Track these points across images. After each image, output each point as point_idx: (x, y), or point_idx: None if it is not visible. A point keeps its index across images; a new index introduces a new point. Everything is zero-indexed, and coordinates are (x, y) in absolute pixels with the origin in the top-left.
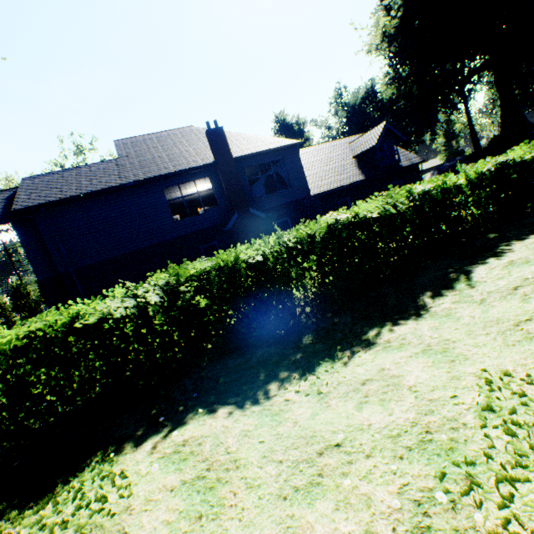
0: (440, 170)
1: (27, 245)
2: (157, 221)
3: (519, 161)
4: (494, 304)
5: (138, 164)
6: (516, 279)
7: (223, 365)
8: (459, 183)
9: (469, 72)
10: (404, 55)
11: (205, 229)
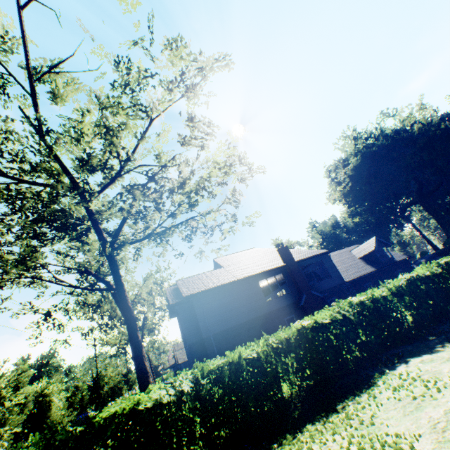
0: (417, 264)
1: (184, 319)
2: (256, 301)
3: None
4: None
5: (238, 269)
6: None
7: (392, 353)
8: None
9: (403, 206)
10: (358, 202)
11: (285, 305)
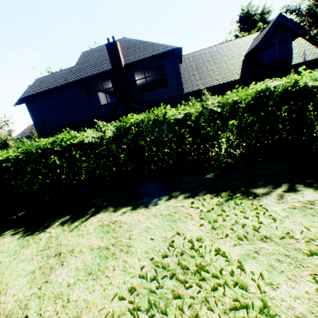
0: None
1: (32, 115)
2: (81, 107)
3: (311, 85)
4: (36, 258)
5: (78, 70)
6: (73, 246)
7: None
8: (183, 115)
9: None
10: None
11: (107, 113)
